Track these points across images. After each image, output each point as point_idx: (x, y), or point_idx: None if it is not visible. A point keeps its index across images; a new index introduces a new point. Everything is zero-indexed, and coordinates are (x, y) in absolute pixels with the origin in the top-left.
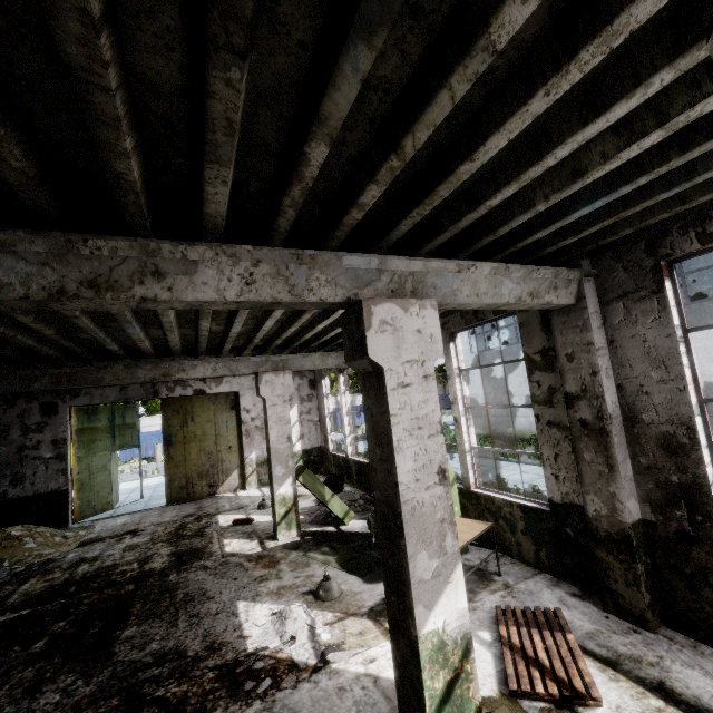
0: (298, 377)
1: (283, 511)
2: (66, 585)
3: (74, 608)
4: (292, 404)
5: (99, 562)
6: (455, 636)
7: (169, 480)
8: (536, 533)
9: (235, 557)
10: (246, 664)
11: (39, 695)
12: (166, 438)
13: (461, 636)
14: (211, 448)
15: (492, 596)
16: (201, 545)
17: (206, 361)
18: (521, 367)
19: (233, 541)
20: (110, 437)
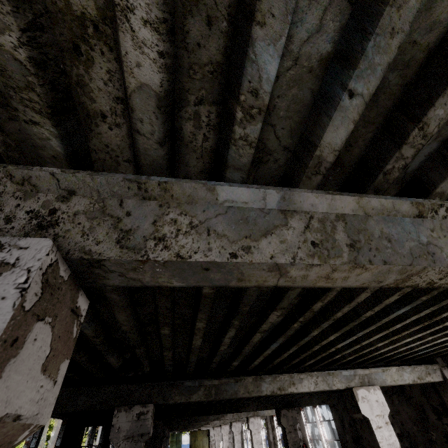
0: None
1: None
2: None
3: None
4: None
5: None
6: None
7: None
8: None
9: None
10: None
11: None
12: (190, 445)
13: None
14: None
15: None
16: None
17: None
18: None
19: None
20: (176, 444)
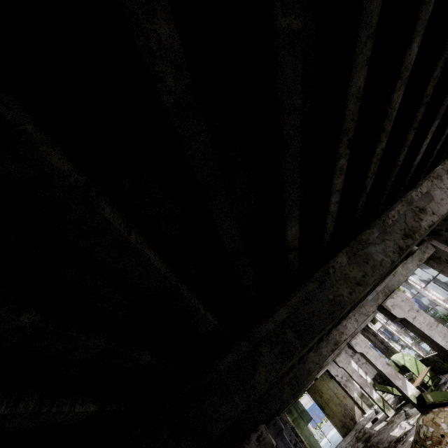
0: None
1: (381, 404)
2: None
3: None
4: (350, 361)
5: None
6: (416, 394)
7: (335, 426)
8: (444, 360)
9: (381, 429)
10: (399, 437)
11: None
12: (320, 407)
13: (418, 393)
14: (337, 401)
15: (446, 387)
16: (368, 435)
17: None
18: (425, 273)
19: (376, 427)
20: (301, 419)
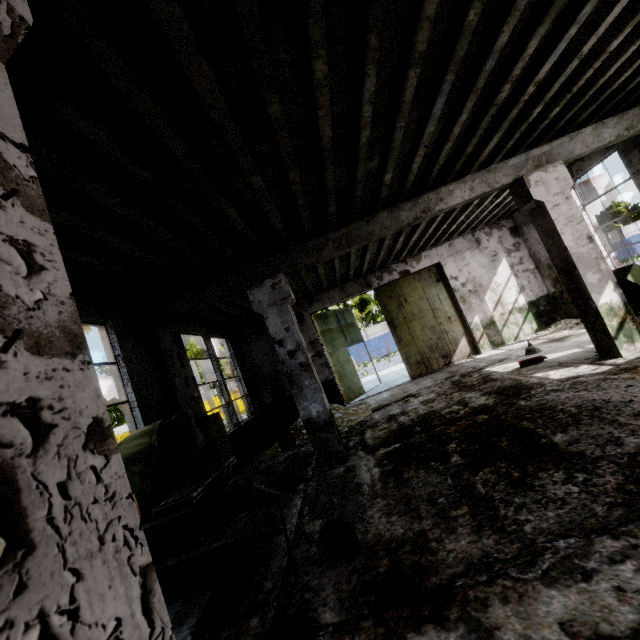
0: (494, 229)
1: (615, 323)
2: (405, 428)
3: (445, 436)
4: (499, 259)
5: (411, 413)
6: None
7: (406, 358)
8: None
9: (583, 378)
10: None
11: (539, 488)
12: (389, 322)
13: None
14: (431, 323)
15: None
16: (508, 383)
17: (461, 182)
18: None
19: (549, 373)
20: (342, 335)
